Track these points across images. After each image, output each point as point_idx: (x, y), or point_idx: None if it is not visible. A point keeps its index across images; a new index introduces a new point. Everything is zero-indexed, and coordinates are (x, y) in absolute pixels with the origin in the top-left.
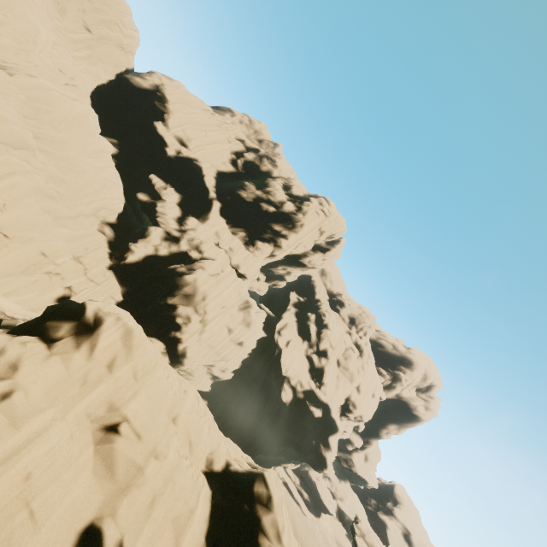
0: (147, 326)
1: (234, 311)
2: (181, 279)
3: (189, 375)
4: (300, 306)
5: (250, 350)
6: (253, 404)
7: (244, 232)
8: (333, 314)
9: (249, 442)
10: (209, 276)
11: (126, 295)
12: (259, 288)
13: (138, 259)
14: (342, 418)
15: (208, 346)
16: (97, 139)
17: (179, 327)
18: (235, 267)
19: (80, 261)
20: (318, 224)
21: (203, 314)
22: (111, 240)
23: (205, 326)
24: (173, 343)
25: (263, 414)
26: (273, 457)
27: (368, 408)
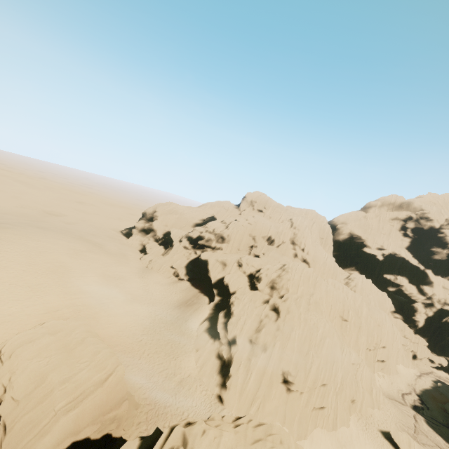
0: None
1: None
2: None
3: None
4: None
5: None
6: None
7: None
8: None
9: None
10: None
11: (428, 341)
12: None
13: (423, 323)
14: None
15: None
16: (367, 282)
17: None
18: None
19: (406, 337)
20: None
21: None
22: (402, 319)
23: None
24: None
25: None
26: None
27: None
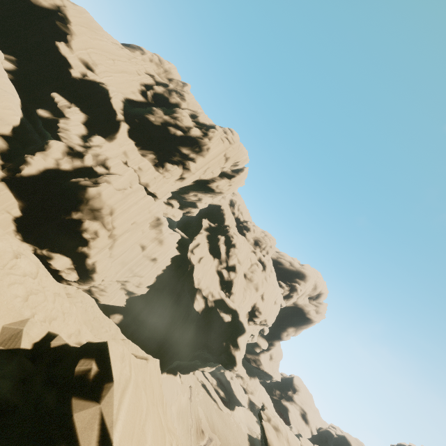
0: (51, 243)
1: (145, 228)
2: (85, 192)
3: (102, 291)
4: (211, 230)
5: (165, 267)
6: (168, 315)
7: (153, 154)
8: (240, 236)
9: (166, 350)
10: (116, 190)
11: (26, 210)
12: (173, 214)
13: (35, 171)
14: (249, 323)
15: (120, 262)
16: None
17: (86, 242)
18: (144, 186)
19: None
20: (223, 150)
21: (112, 228)
22: (4, 152)
23: (115, 242)
24: (80, 258)
25: (178, 323)
26: (191, 363)
27: (271, 313)
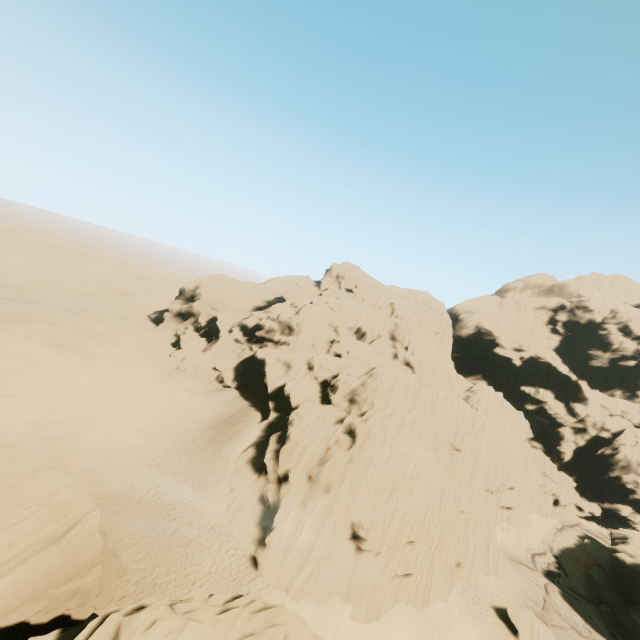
0: (605, 497)
1: None
2: (613, 459)
3: None
4: None
5: None
6: None
7: (618, 390)
8: None
9: None
10: (632, 447)
11: (576, 480)
12: None
13: (570, 456)
14: None
15: None
16: (496, 397)
17: (632, 491)
18: (639, 425)
19: (546, 475)
20: None
21: None
22: (543, 450)
23: None
24: (635, 503)
25: None
26: None
27: None
